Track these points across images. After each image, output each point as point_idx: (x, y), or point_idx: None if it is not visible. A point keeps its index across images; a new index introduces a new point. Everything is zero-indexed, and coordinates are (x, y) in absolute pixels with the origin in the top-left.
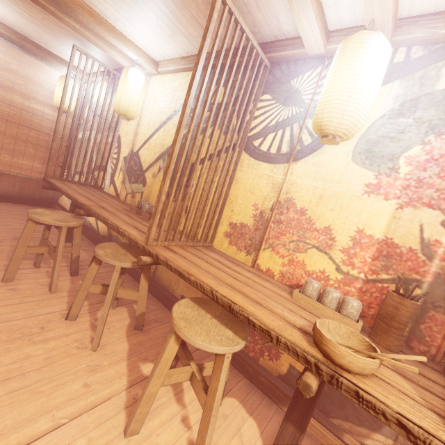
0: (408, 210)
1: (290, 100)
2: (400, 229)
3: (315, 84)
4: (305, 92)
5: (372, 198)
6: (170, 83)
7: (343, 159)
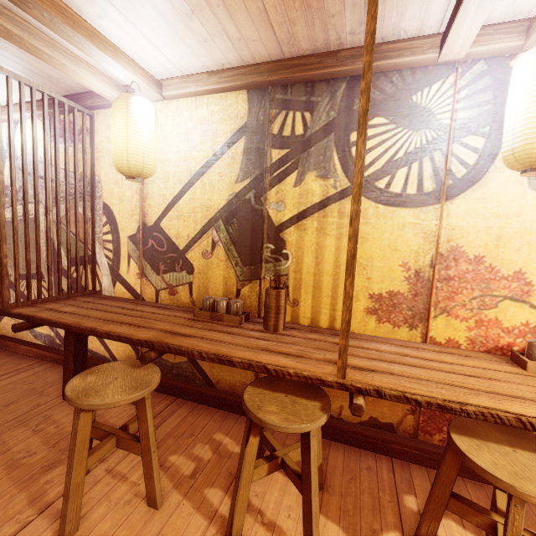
0: None
1: (418, 122)
2: None
3: (451, 98)
4: (439, 109)
5: None
6: (189, 112)
7: (517, 188)
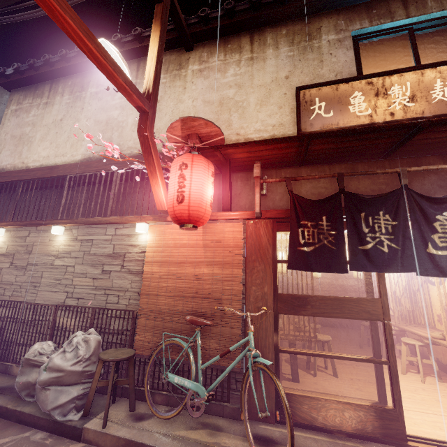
0: None
1: None
2: None
3: None
4: None
5: None
6: None
7: None
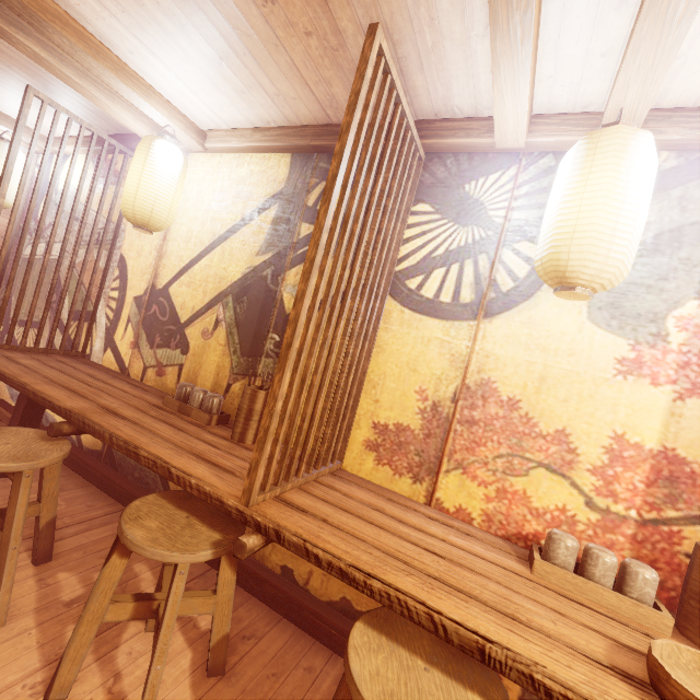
0: (693, 402)
1: (467, 216)
2: (684, 433)
3: (508, 194)
4: (493, 205)
5: (631, 382)
6: (229, 169)
7: (574, 317)
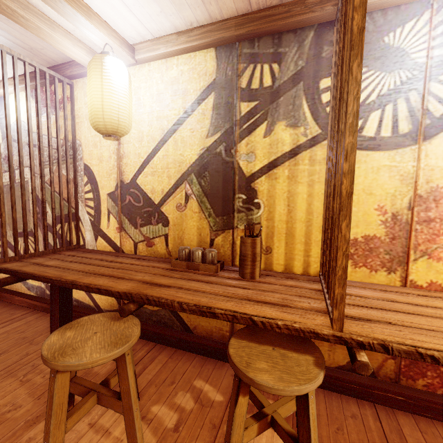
0: None
1: (391, 63)
2: None
3: (426, 36)
4: (413, 48)
5: None
6: (160, 74)
7: None
